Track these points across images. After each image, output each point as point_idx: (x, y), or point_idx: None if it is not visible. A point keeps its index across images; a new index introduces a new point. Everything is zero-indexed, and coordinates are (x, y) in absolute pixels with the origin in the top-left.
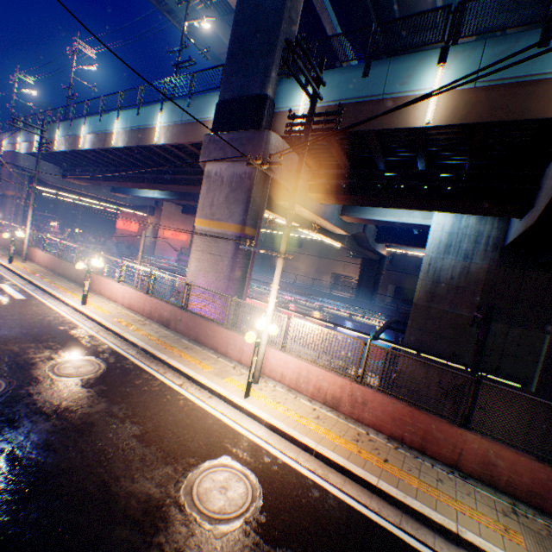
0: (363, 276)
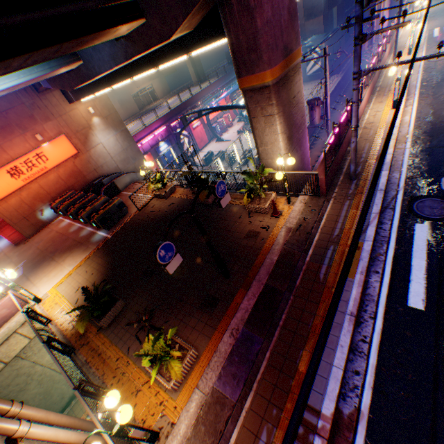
0: (196, 63)
